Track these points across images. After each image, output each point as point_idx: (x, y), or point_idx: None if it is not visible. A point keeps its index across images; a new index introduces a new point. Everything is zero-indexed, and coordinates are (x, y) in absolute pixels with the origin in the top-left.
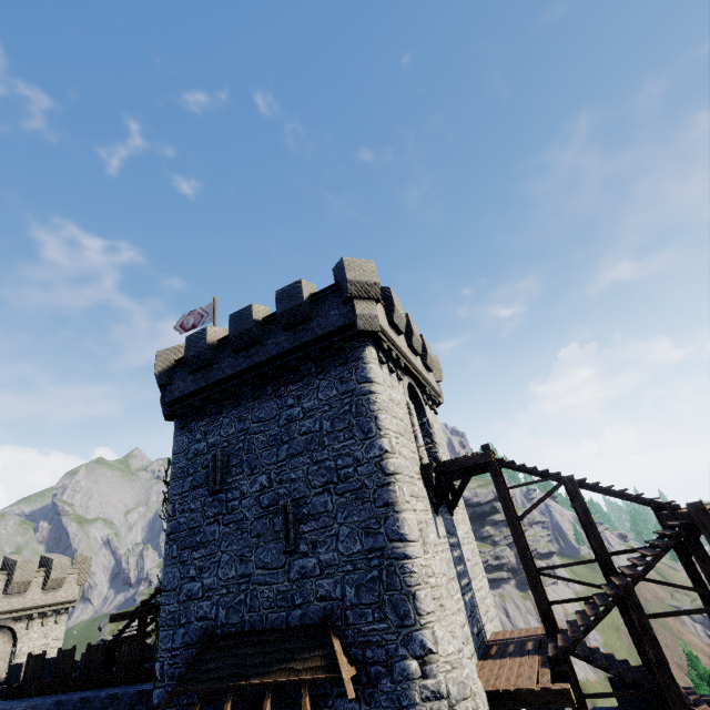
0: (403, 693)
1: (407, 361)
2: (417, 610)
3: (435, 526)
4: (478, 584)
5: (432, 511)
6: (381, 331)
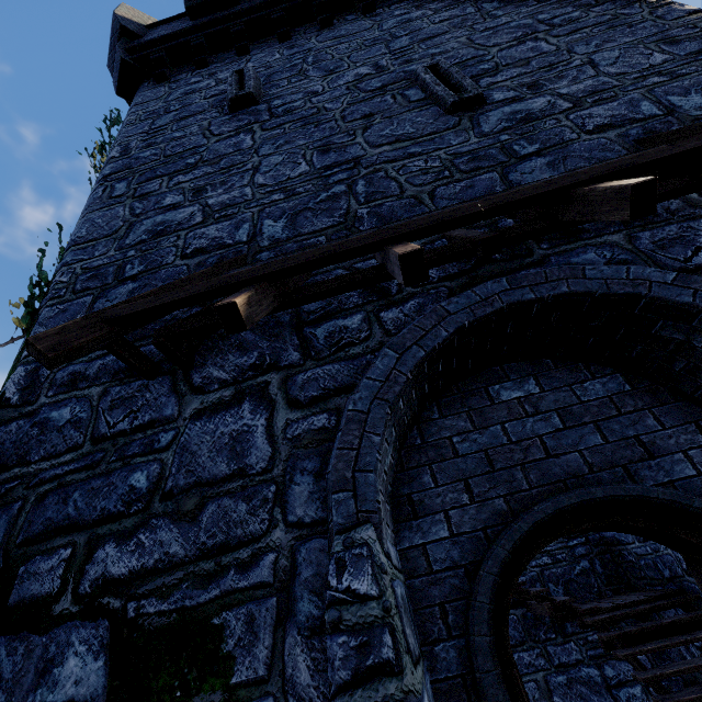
0: None
1: None
2: None
3: None
4: None
5: None
6: None
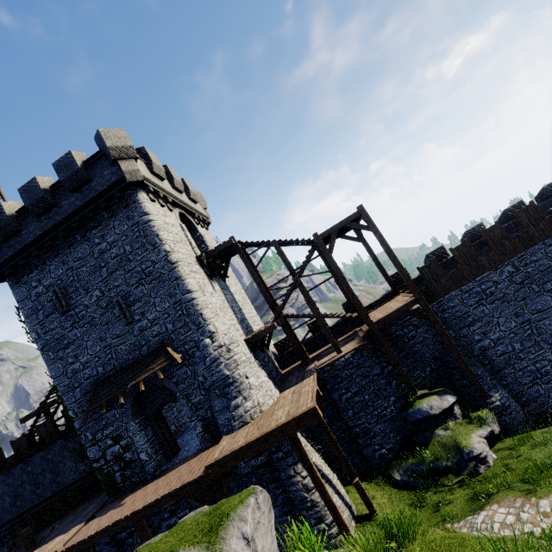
0: (206, 353)
1: (174, 198)
2: (204, 319)
3: (211, 286)
4: (248, 311)
5: (208, 279)
6: (145, 180)
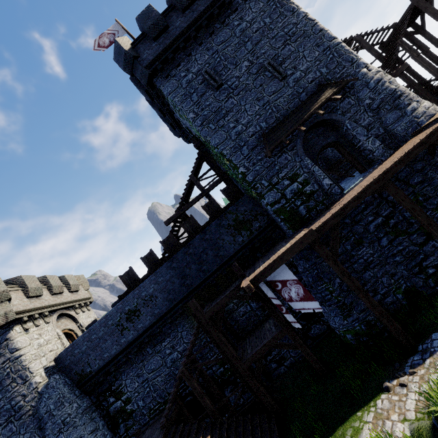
0: (366, 79)
1: None
2: (355, 55)
3: None
4: None
5: None
6: None
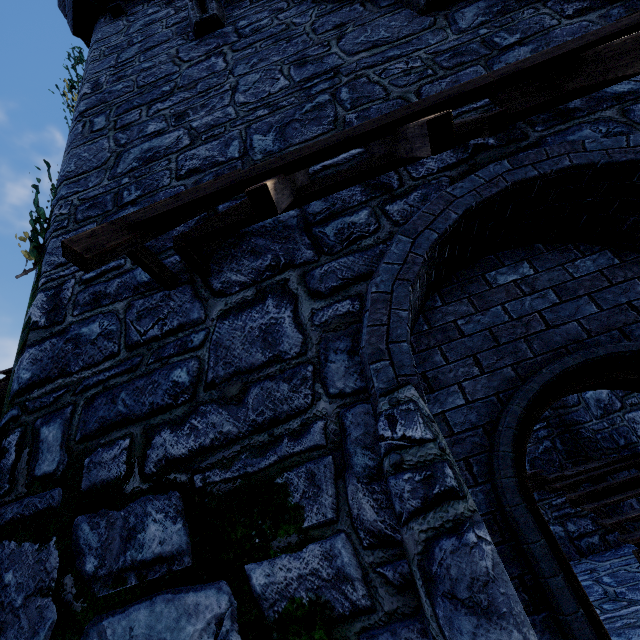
0: None
1: None
2: None
3: None
4: None
5: None
6: None
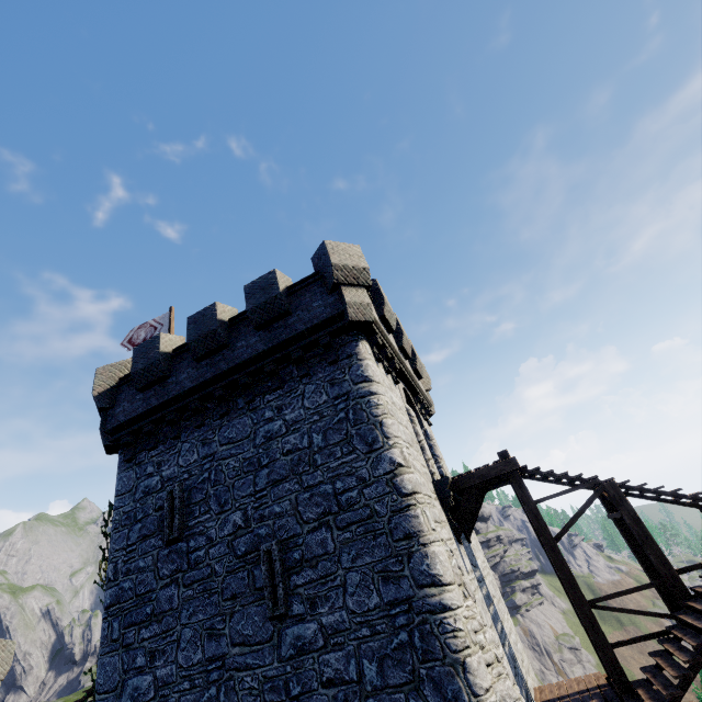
0: None
1: (400, 362)
2: (472, 688)
3: (461, 558)
4: (507, 625)
5: (454, 540)
6: (374, 323)
